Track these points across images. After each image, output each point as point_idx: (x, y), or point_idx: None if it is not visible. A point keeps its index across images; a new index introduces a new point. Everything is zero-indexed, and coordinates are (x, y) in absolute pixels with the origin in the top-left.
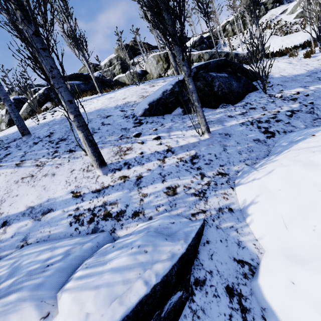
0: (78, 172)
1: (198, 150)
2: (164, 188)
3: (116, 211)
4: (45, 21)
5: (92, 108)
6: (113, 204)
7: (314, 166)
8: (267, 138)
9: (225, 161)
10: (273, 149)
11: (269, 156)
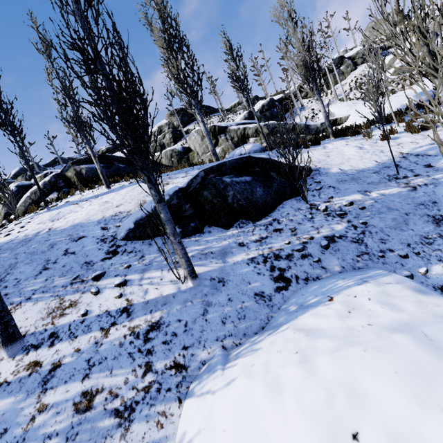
0: None
1: (167, 312)
2: (78, 393)
3: None
4: None
5: (69, 222)
6: None
7: (278, 392)
8: (276, 290)
9: (195, 338)
10: (275, 316)
11: (263, 332)
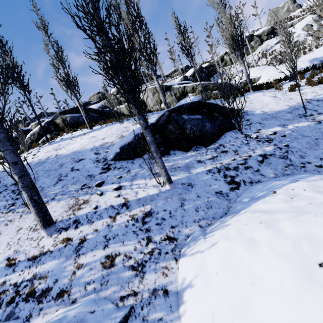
0: (24, 232)
1: (154, 205)
2: (103, 257)
3: (41, 289)
4: (4, 87)
5: (69, 150)
6: (42, 278)
7: (254, 246)
8: (231, 190)
9: (179, 221)
10: (233, 206)
11: (226, 216)
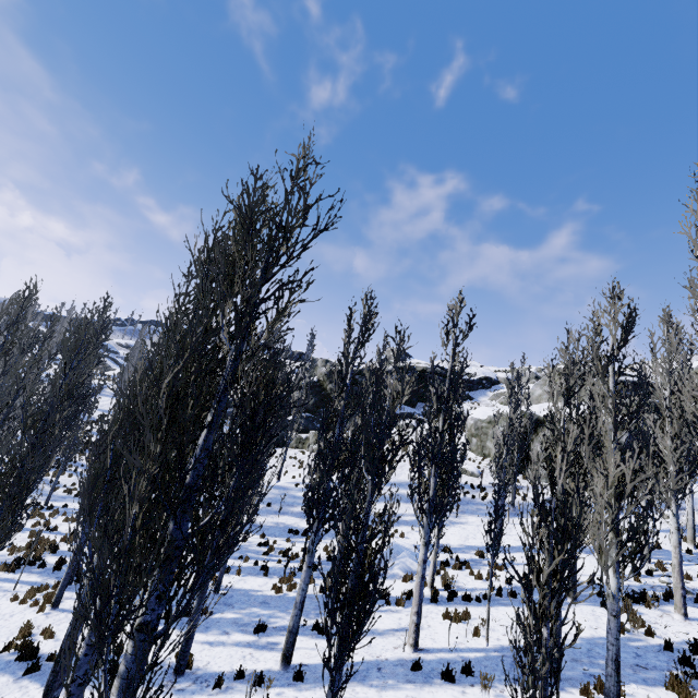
0: None
1: None
2: None
3: None
4: None
5: None
6: None
7: None
8: None
9: None
10: None
11: None
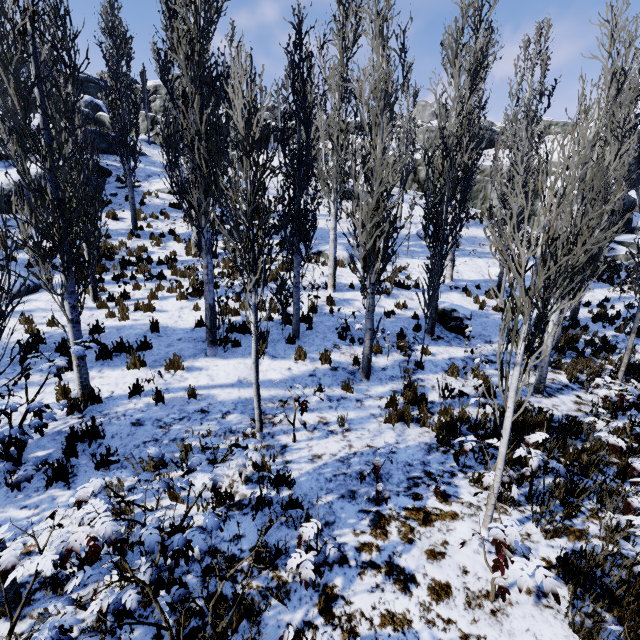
0: None
1: None
2: None
3: None
4: None
5: None
6: None
7: None
8: None
9: None
10: None
11: None
